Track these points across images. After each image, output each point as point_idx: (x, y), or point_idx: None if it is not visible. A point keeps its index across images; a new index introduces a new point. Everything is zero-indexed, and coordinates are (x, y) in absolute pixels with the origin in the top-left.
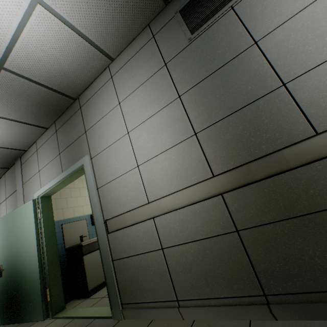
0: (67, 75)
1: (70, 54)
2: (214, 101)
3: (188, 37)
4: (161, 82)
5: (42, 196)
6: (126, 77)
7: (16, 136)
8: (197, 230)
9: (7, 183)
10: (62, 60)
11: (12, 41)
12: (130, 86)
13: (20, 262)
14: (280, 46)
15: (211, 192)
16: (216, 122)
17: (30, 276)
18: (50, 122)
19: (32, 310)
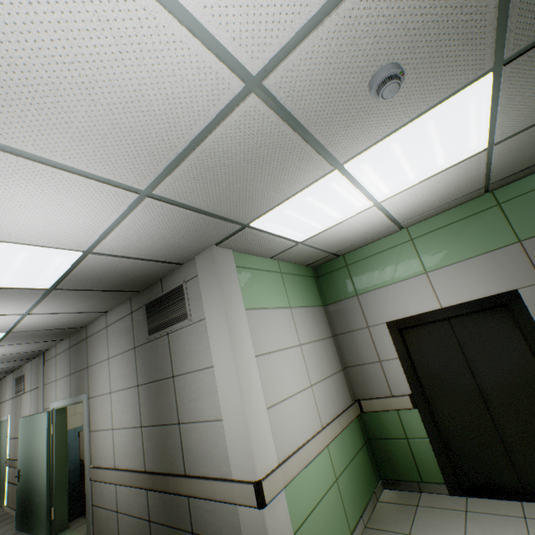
0: (68, 323)
1: (65, 318)
2: (152, 407)
3: (147, 336)
4: (131, 361)
5: (57, 408)
6: (115, 336)
7: (34, 347)
8: (134, 507)
9: (33, 372)
10: (59, 321)
11: (15, 324)
12: (116, 347)
13: (34, 473)
14: (181, 391)
15: (140, 484)
16: (151, 426)
17: (40, 490)
18: (65, 337)
19: (40, 525)
